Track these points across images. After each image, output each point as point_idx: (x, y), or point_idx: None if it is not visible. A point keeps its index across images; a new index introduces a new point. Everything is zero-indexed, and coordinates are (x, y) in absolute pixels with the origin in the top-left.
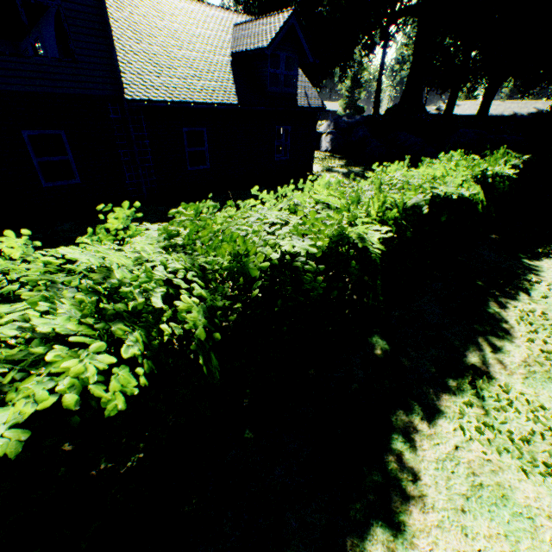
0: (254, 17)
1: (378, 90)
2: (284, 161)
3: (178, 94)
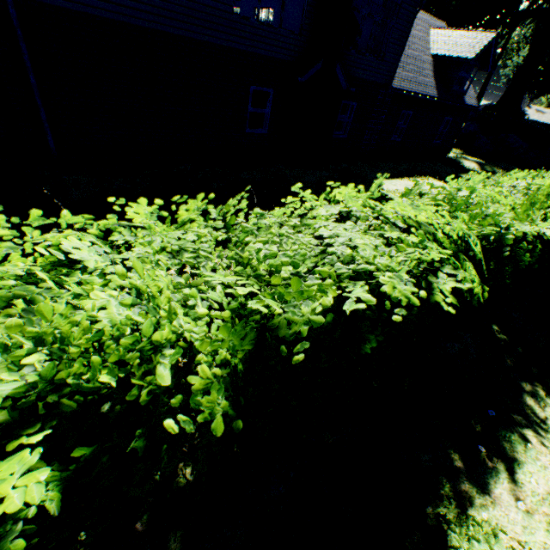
0: (438, 19)
1: (484, 87)
2: (436, 144)
3: (411, 86)
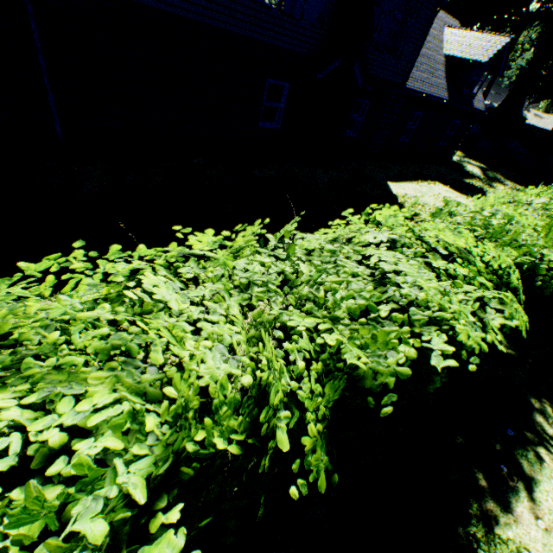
0: (453, 17)
1: (488, 88)
2: (442, 147)
3: (424, 87)
